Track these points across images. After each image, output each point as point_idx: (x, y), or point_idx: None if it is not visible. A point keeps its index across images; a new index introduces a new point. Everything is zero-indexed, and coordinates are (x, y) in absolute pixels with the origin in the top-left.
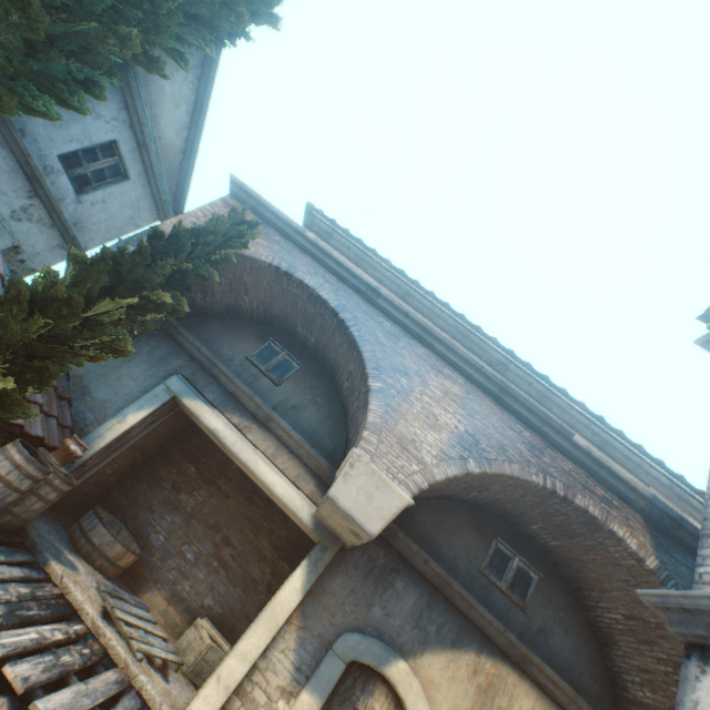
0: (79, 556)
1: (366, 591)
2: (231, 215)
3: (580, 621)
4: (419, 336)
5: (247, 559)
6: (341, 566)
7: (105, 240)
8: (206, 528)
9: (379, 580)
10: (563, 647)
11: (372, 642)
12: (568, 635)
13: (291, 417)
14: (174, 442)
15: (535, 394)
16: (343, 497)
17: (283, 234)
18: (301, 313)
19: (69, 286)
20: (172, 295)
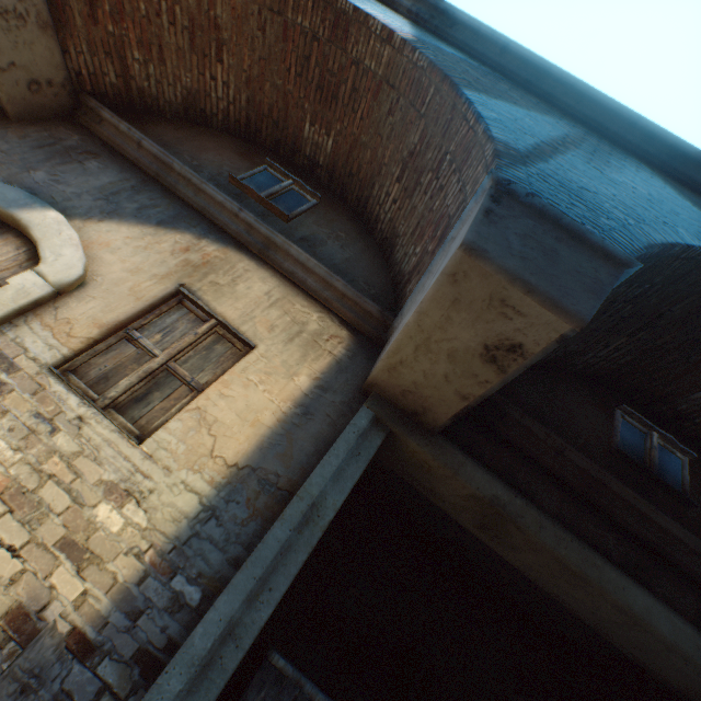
0: None
1: (30, 158)
2: None
3: (367, 245)
4: None
5: None
6: None
7: None
8: None
9: (60, 156)
10: (335, 257)
11: (7, 188)
12: (346, 250)
13: None
14: None
15: None
16: None
17: None
18: None
19: None
20: None
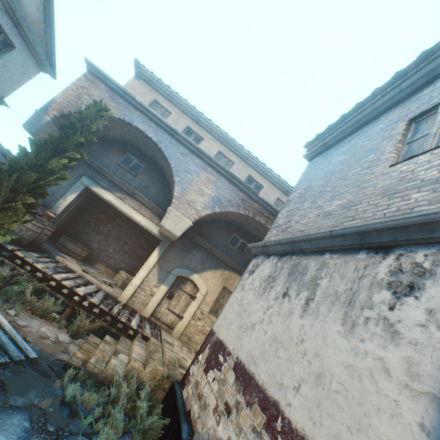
0: (64, 254)
1: (183, 255)
2: (95, 105)
3: None
4: (197, 154)
5: (136, 250)
6: (172, 248)
7: (13, 90)
8: (115, 240)
9: (188, 251)
10: None
11: (185, 270)
12: None
13: (144, 192)
14: (90, 204)
15: (259, 171)
16: (166, 225)
17: (123, 98)
18: (140, 141)
19: (35, 155)
20: (78, 152)
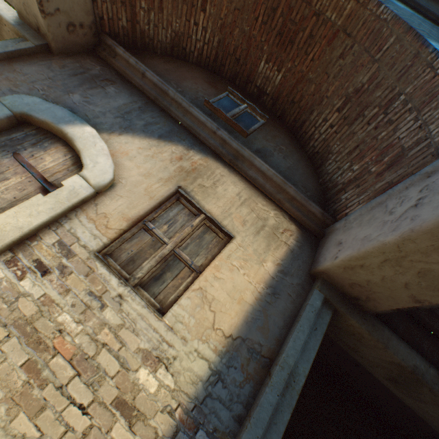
0: None
1: (68, 84)
2: None
3: (301, 156)
4: None
5: None
6: (43, 62)
7: None
8: None
9: (88, 82)
10: (280, 166)
11: (56, 108)
12: (287, 160)
13: None
14: None
15: None
16: None
17: None
18: None
19: None
20: None
